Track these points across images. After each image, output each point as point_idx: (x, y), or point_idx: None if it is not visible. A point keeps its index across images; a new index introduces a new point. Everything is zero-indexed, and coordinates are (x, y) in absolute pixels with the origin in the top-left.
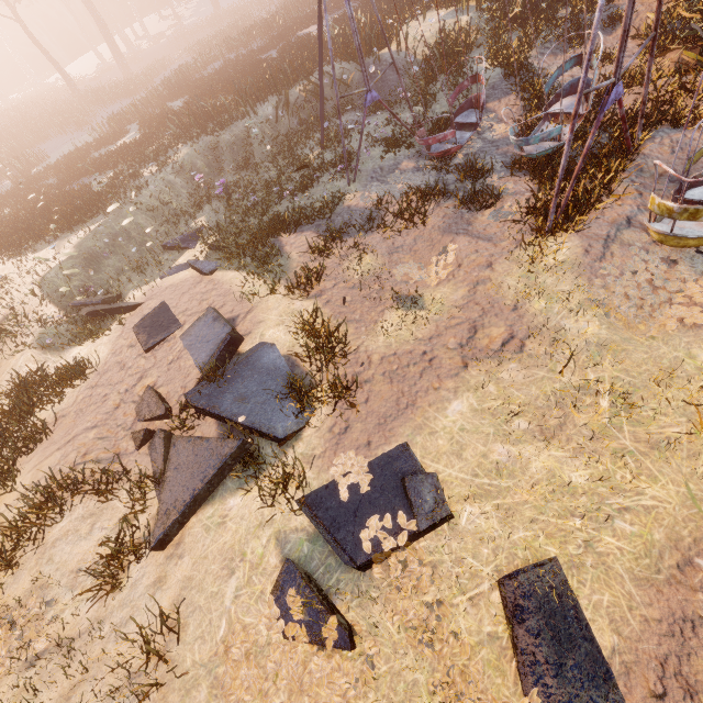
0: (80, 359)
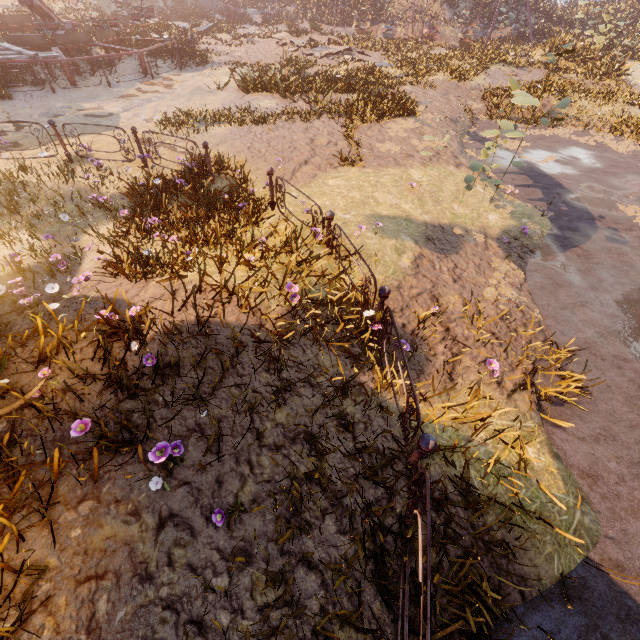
0: None
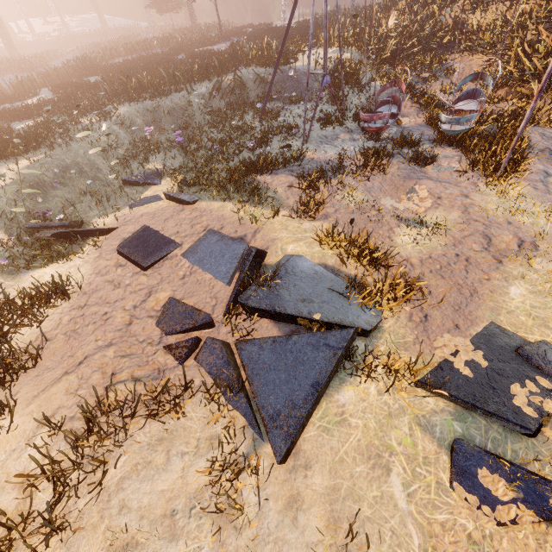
0: (48, 281)
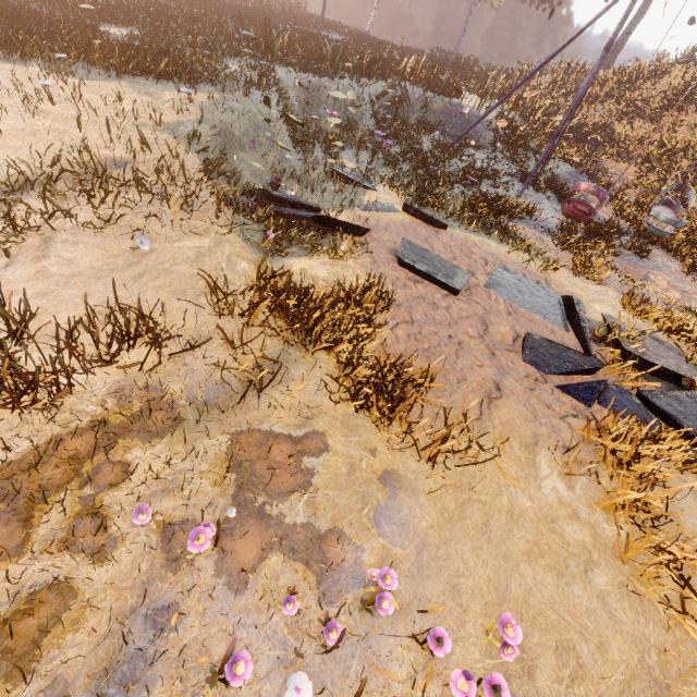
0: (328, 278)
